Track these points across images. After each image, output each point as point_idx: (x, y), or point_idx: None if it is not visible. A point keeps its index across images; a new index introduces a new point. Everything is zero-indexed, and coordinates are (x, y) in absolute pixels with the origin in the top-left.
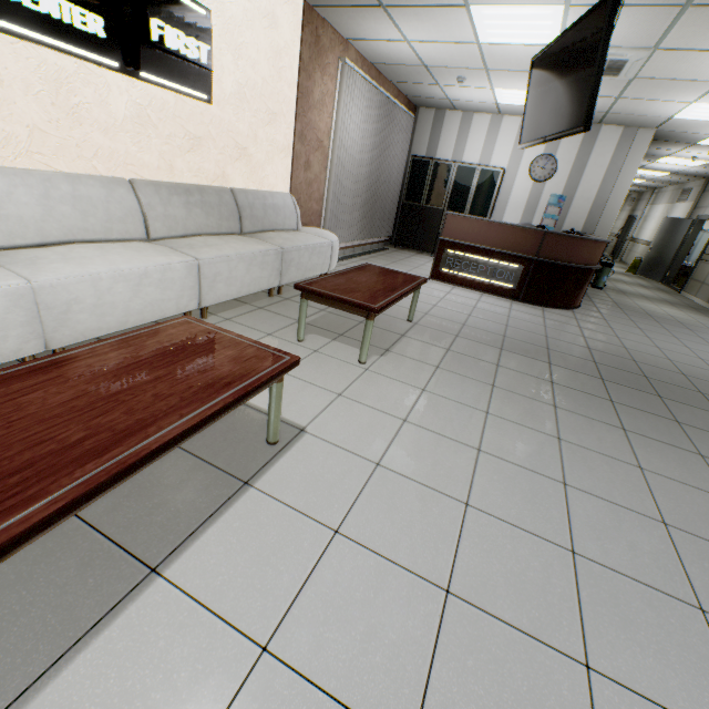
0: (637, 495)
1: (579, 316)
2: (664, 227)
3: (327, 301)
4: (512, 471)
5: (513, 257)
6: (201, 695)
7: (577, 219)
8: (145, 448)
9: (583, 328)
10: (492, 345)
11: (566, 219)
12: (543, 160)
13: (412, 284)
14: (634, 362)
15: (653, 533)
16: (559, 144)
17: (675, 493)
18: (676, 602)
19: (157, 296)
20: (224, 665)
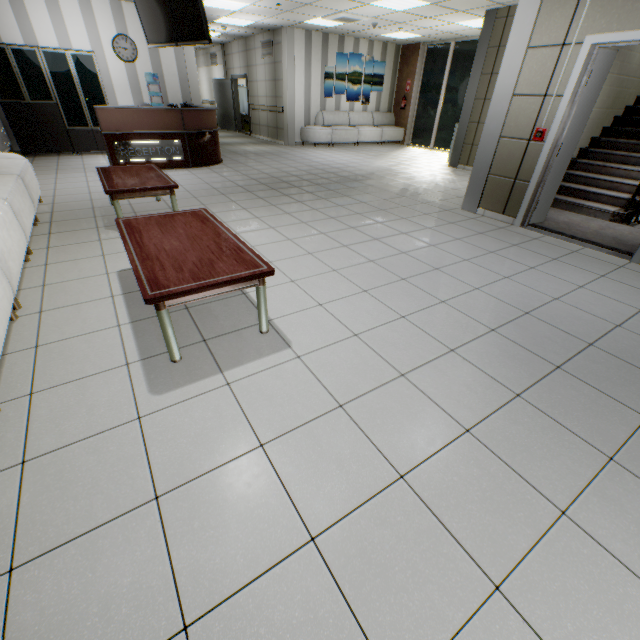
0: (322, 216)
1: (229, 165)
2: (217, 88)
3: (137, 195)
4: (289, 227)
5: (170, 135)
6: (294, 291)
7: (176, 94)
8: (233, 235)
9: (239, 171)
10: (217, 194)
11: (169, 95)
12: (121, 40)
13: (157, 169)
14: (276, 178)
15: (333, 221)
16: (127, 24)
17: (328, 211)
18: (348, 229)
19: (16, 238)
20: (290, 287)
